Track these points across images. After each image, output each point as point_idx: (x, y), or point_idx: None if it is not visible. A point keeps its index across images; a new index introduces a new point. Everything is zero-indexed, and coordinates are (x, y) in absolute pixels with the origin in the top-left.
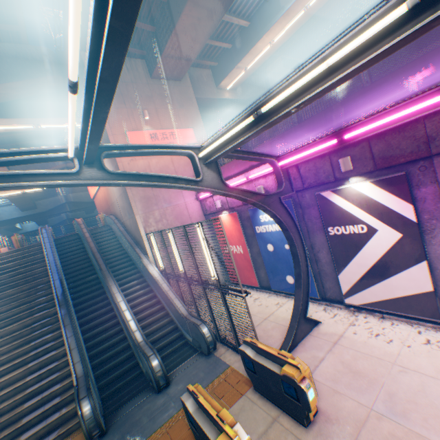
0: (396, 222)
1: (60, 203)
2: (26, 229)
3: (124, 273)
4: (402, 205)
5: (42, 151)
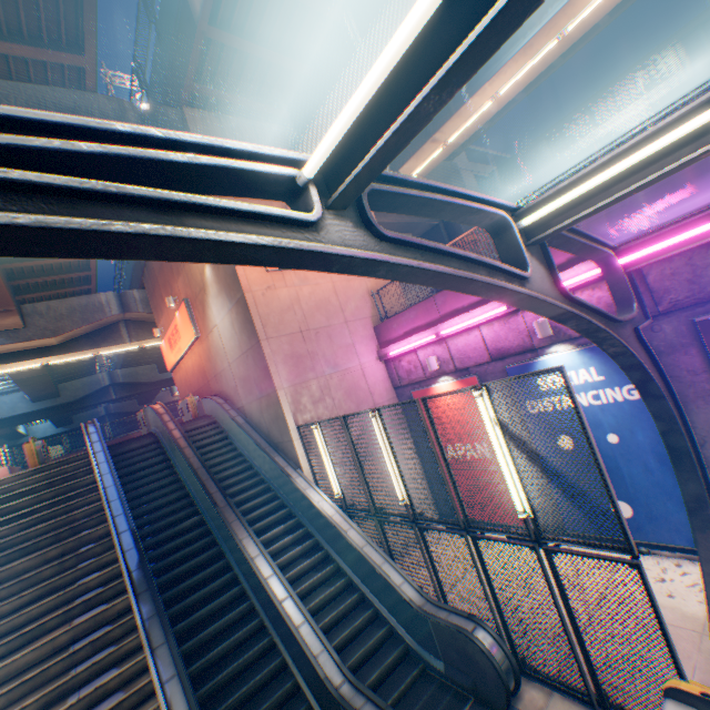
0: None
1: (101, 386)
2: (34, 434)
3: (252, 509)
4: None
5: (234, 155)
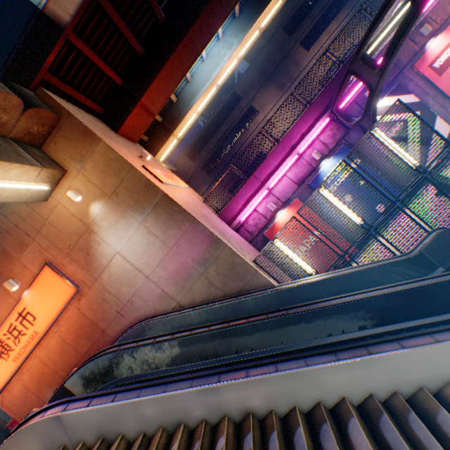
0: (411, 108)
1: None
2: None
3: None
4: (408, 98)
5: None
